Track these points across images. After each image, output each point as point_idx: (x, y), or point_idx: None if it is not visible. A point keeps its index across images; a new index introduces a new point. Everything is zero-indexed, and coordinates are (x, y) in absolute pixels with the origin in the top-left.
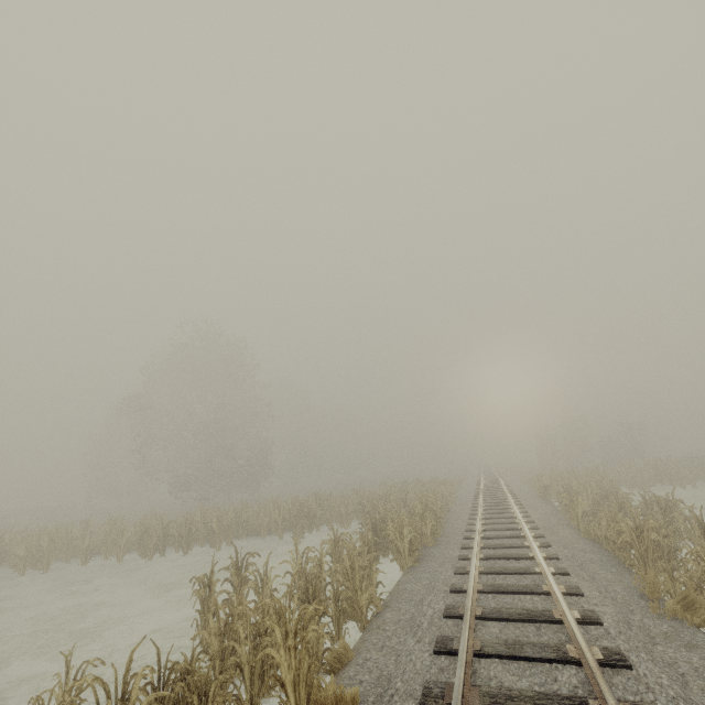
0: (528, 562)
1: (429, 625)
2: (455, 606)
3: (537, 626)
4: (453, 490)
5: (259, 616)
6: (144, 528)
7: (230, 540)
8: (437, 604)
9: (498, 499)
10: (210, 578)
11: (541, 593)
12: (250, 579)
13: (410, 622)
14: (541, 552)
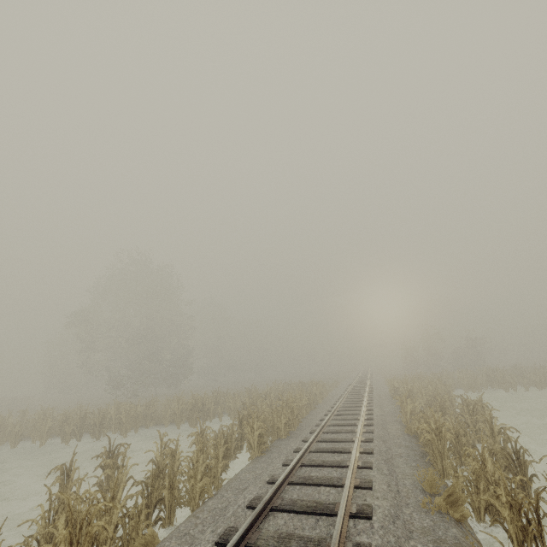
0: (346, 455)
1: (231, 515)
2: (262, 497)
3: (317, 518)
4: (326, 390)
5: (85, 504)
6: (66, 417)
7: (137, 428)
8: (251, 494)
9: (357, 398)
10: (69, 467)
11: (339, 486)
12: (119, 466)
13: (222, 511)
14: (362, 446)
